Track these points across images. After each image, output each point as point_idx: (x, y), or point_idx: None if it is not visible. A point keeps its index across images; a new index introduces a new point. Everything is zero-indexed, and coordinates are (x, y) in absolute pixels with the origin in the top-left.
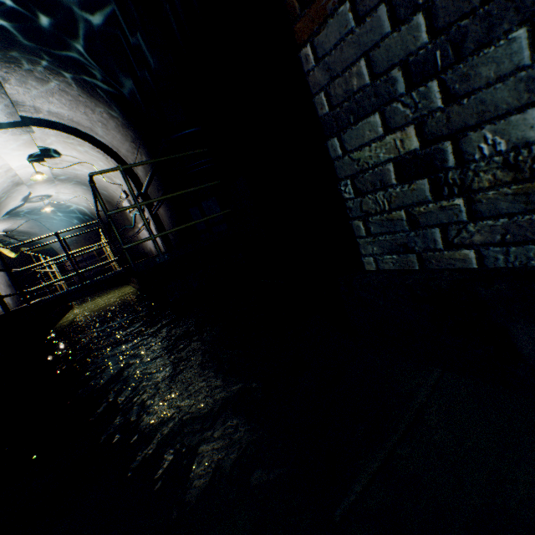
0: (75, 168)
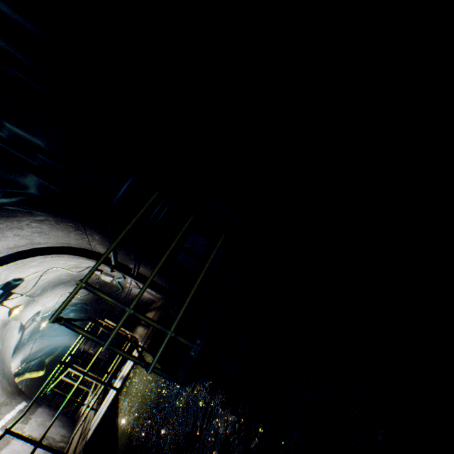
0: (43, 279)
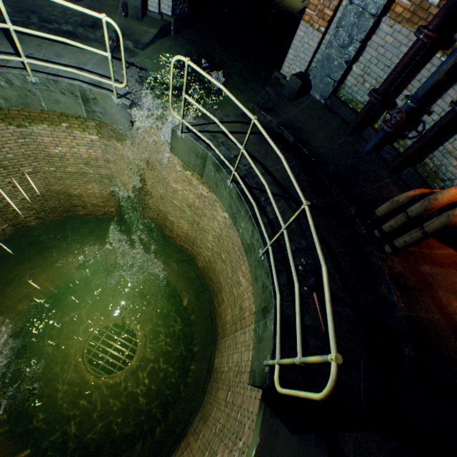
0: None
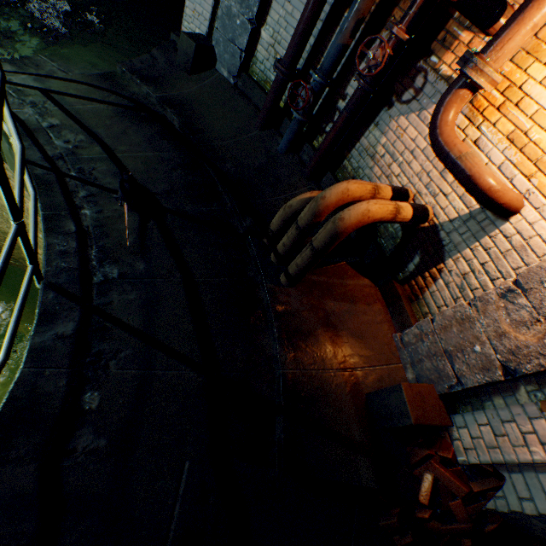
0: None
